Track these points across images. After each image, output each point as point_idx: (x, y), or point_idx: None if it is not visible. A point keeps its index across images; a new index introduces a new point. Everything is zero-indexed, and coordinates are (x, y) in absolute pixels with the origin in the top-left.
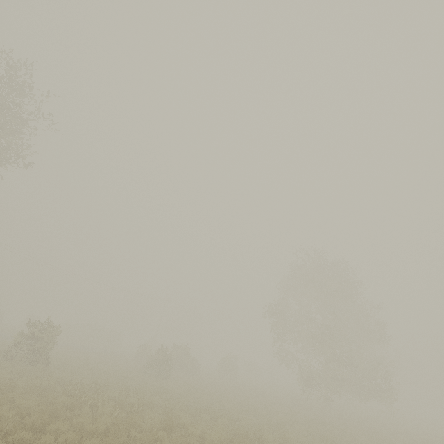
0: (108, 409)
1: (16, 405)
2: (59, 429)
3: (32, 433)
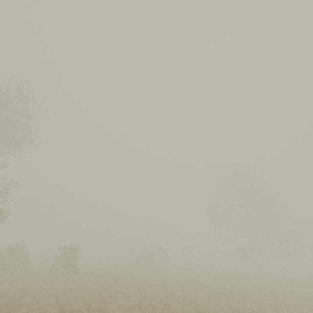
0: (131, 293)
1: (79, 299)
2: (113, 308)
3: (99, 312)
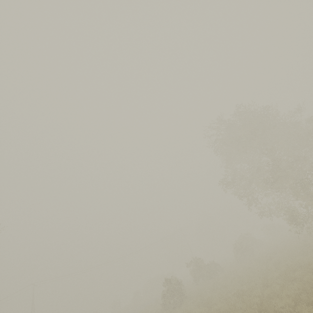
0: None
1: None
2: None
3: None
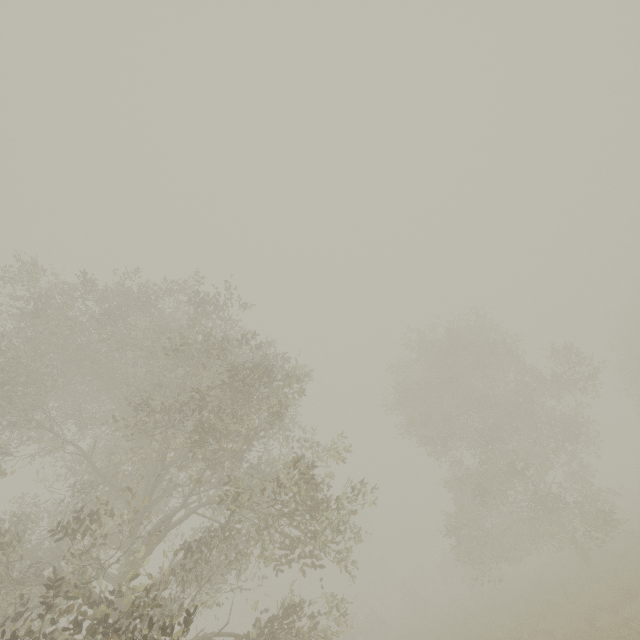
0: None
1: None
2: None
3: None
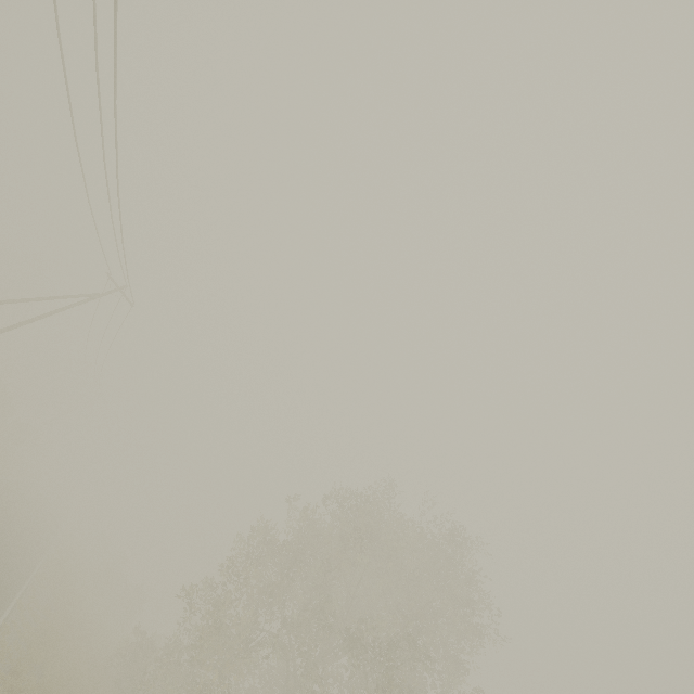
0: None
1: None
2: None
3: None
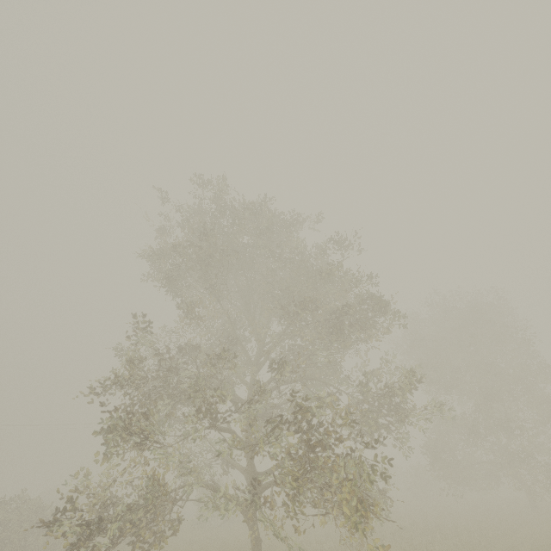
0: None
1: None
2: None
3: None
